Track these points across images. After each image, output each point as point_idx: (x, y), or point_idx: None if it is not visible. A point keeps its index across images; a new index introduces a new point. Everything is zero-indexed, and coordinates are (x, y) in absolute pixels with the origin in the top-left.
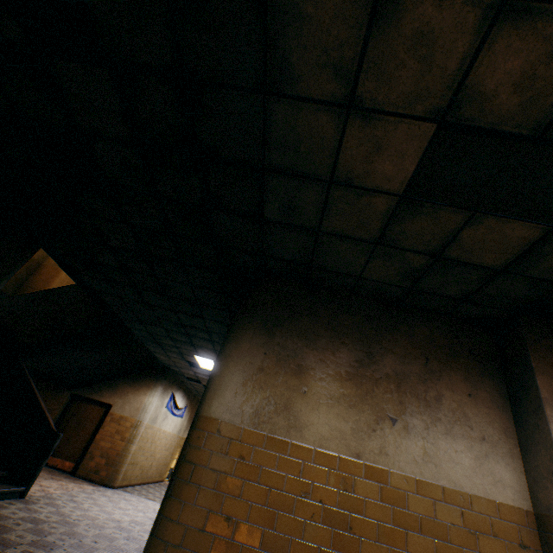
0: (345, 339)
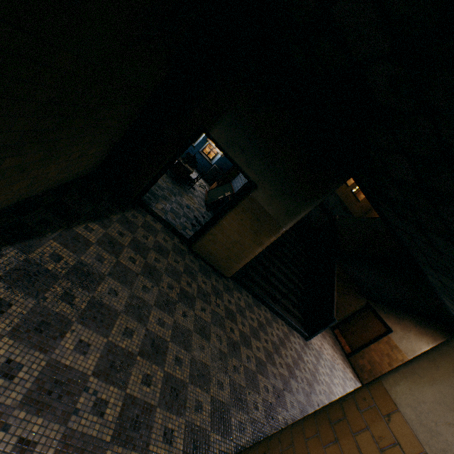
0: None
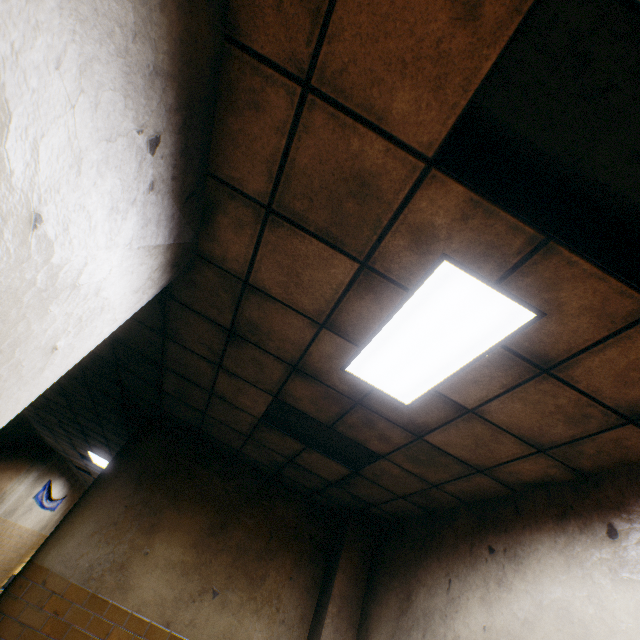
0: (209, 504)
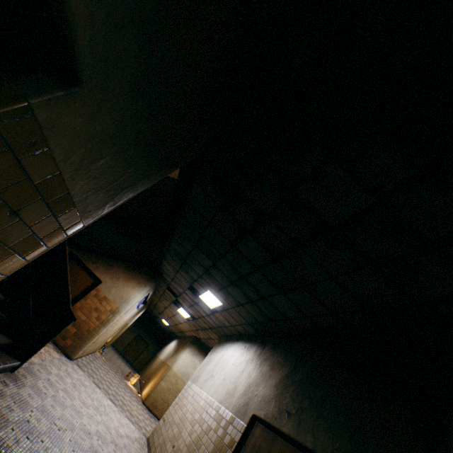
0: None
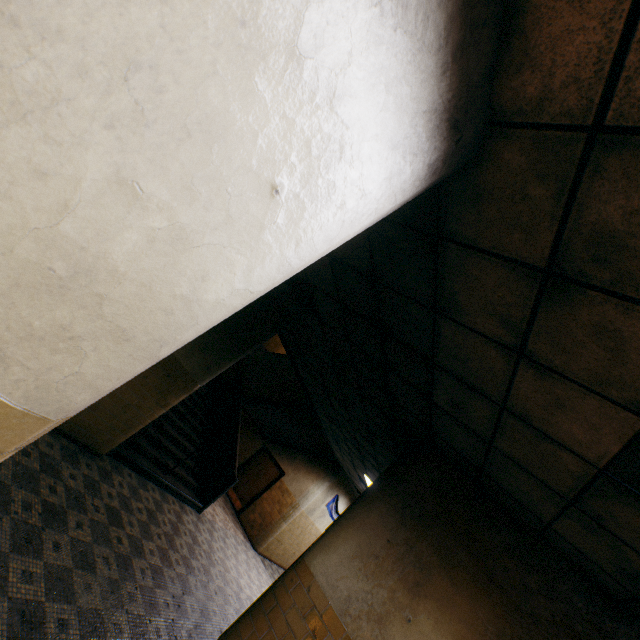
0: (495, 593)
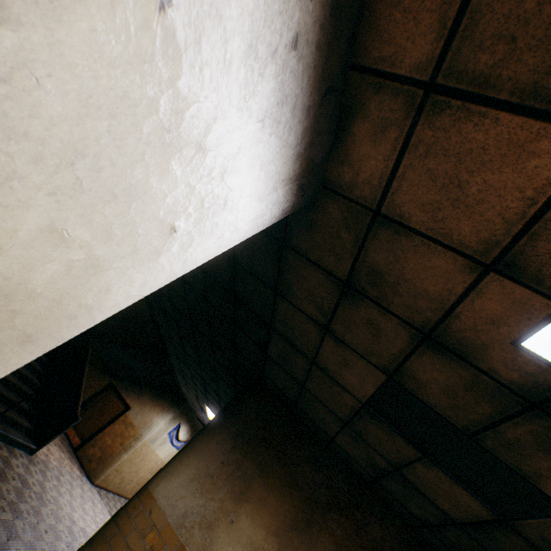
0: (295, 490)
